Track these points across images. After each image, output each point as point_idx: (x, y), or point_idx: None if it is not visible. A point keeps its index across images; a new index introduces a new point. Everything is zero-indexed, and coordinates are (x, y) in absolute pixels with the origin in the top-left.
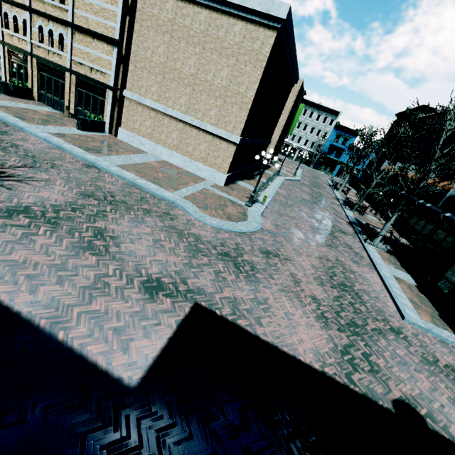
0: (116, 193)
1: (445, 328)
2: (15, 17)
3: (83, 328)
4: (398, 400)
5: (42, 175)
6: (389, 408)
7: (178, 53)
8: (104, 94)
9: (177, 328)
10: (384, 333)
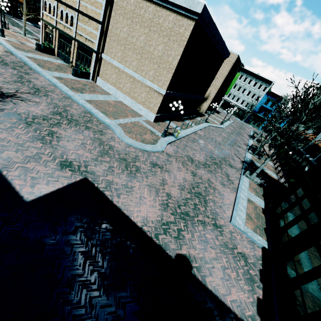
0: (75, 115)
1: (262, 235)
2: (50, 4)
3: (17, 173)
4: (182, 255)
5: (36, 99)
6: (172, 256)
7: (134, 32)
8: (91, 55)
9: (66, 185)
10: (206, 224)
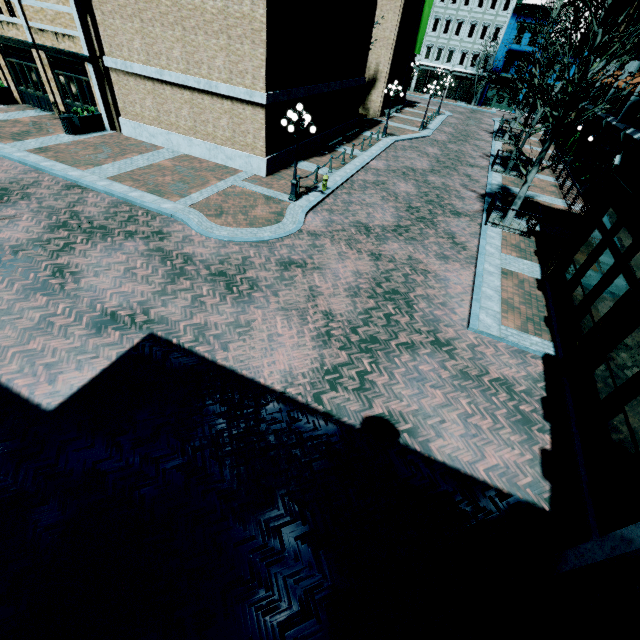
0: (96, 217)
1: (540, 333)
2: None
3: (15, 366)
4: (375, 417)
5: (7, 212)
6: (355, 424)
7: None
8: (85, 71)
9: (117, 359)
10: (417, 347)
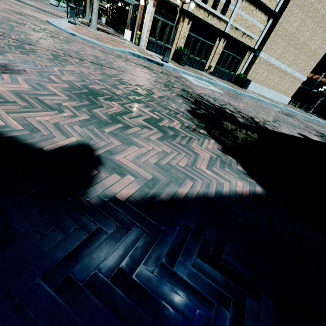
0: None
1: None
2: None
3: None
4: None
5: None
6: None
7: (304, 27)
8: (242, 54)
9: None
10: None
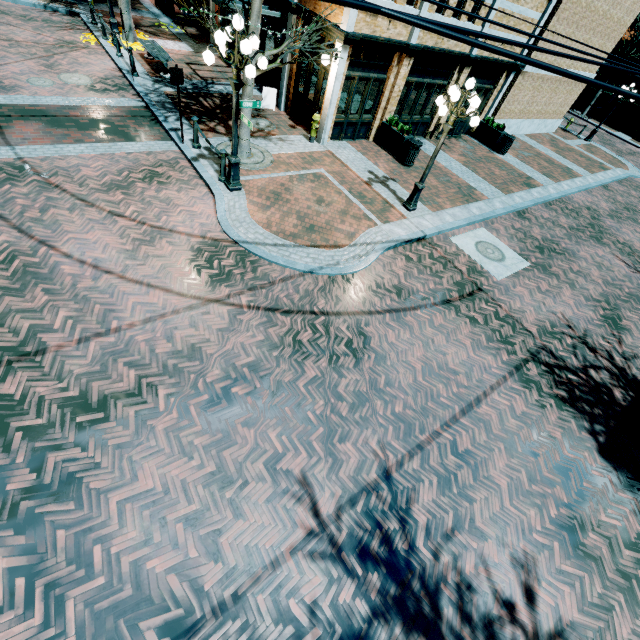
0: None
1: None
2: None
3: None
4: None
5: None
6: None
7: None
8: (494, 78)
9: None
10: None
